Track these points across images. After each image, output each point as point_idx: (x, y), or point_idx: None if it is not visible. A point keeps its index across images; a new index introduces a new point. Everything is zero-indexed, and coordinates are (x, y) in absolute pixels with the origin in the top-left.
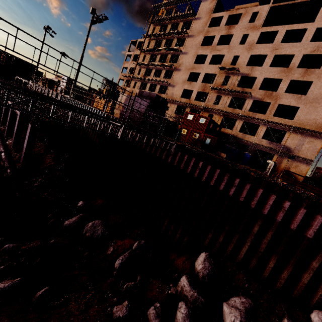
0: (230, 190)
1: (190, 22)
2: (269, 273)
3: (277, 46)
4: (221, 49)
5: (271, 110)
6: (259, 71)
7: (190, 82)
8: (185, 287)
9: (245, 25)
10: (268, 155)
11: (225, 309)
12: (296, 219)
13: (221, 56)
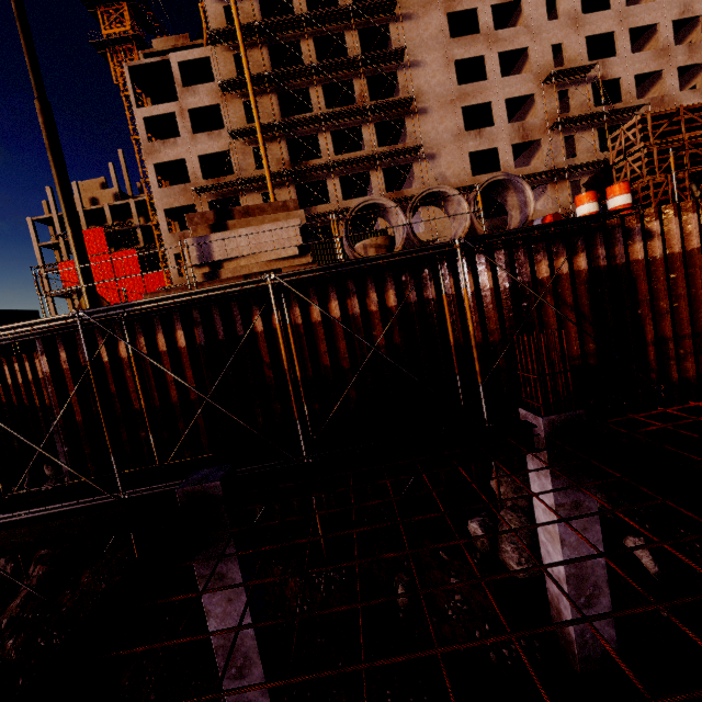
0: None
1: None
2: None
3: (625, 13)
4: (512, 36)
5: None
6: (619, 66)
7: (477, 131)
8: None
9: None
10: None
11: None
12: None
13: (504, 55)
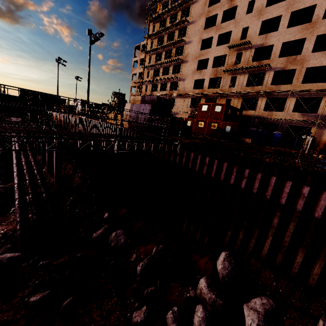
0: (241, 183)
1: (189, 8)
2: (299, 269)
3: (293, 1)
4: (227, 25)
5: (299, 78)
6: (275, 37)
7: (200, 71)
8: (203, 290)
9: None
10: (306, 128)
11: (244, 311)
12: (320, 205)
13: (228, 33)
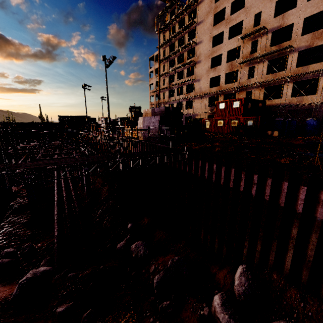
0: (252, 190)
1: (196, 9)
2: None
3: None
4: (237, 16)
5: None
6: (294, 15)
7: (214, 68)
8: (216, 308)
9: None
10: None
11: None
12: None
13: (240, 23)
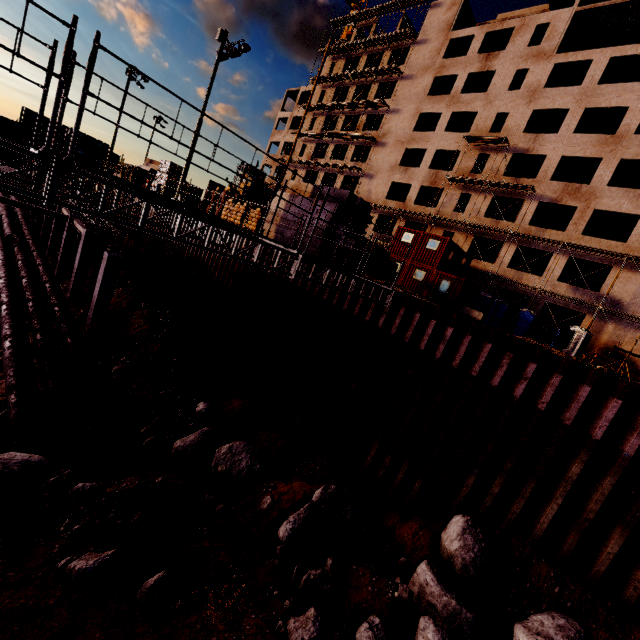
0: (516, 388)
1: (406, 51)
2: (609, 566)
3: (591, 91)
4: (470, 100)
5: (579, 223)
6: (551, 143)
7: (405, 168)
8: (429, 586)
9: (521, 52)
10: (569, 315)
11: (521, 638)
12: None
13: (470, 114)
